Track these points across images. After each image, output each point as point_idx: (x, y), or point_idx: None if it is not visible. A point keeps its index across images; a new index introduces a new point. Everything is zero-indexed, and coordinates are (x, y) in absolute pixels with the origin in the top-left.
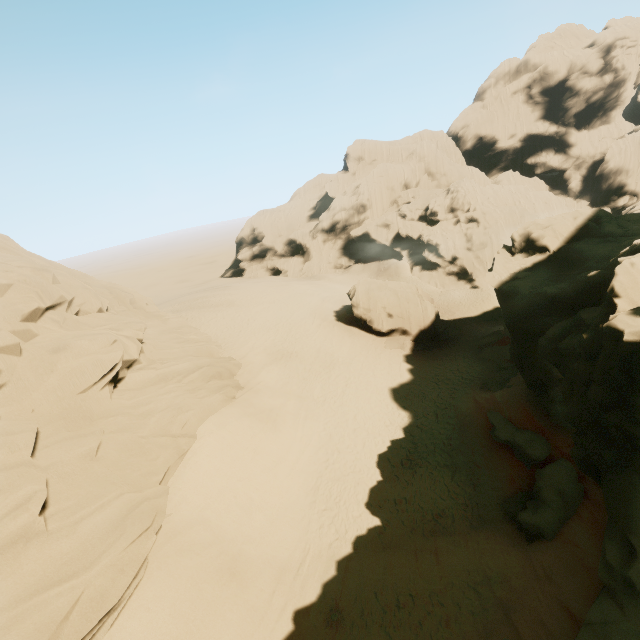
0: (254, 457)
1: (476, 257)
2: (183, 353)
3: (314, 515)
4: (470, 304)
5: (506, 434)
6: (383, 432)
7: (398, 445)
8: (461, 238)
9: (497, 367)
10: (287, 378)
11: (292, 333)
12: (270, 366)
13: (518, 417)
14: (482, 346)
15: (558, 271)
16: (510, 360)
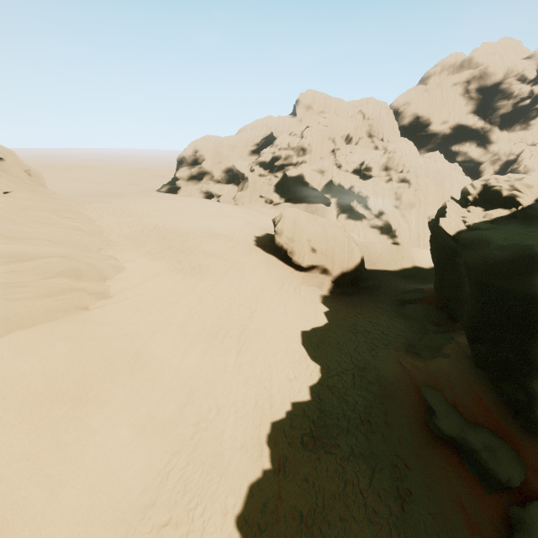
0: (72, 411)
1: (402, 215)
2: (35, 234)
3: (143, 536)
4: (390, 258)
5: (452, 427)
6: (284, 388)
7: (301, 411)
8: (391, 195)
9: (421, 328)
10: (179, 295)
11: (202, 247)
12: (162, 277)
13: (467, 404)
14: (403, 301)
15: (535, 228)
16: (436, 322)
